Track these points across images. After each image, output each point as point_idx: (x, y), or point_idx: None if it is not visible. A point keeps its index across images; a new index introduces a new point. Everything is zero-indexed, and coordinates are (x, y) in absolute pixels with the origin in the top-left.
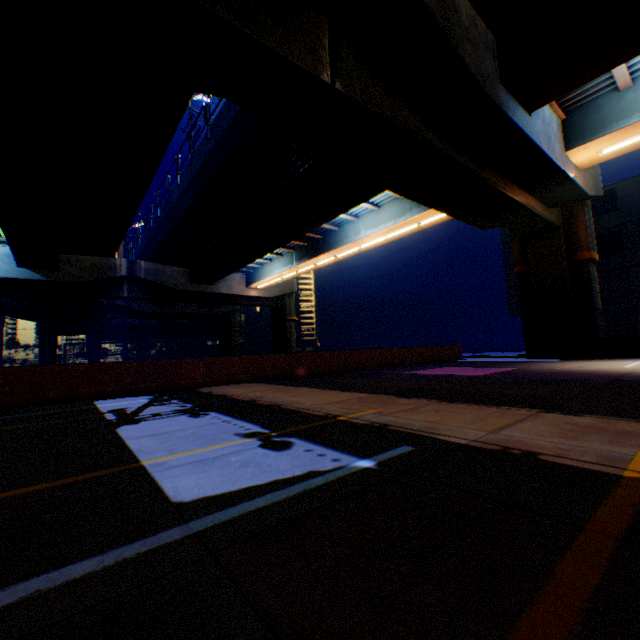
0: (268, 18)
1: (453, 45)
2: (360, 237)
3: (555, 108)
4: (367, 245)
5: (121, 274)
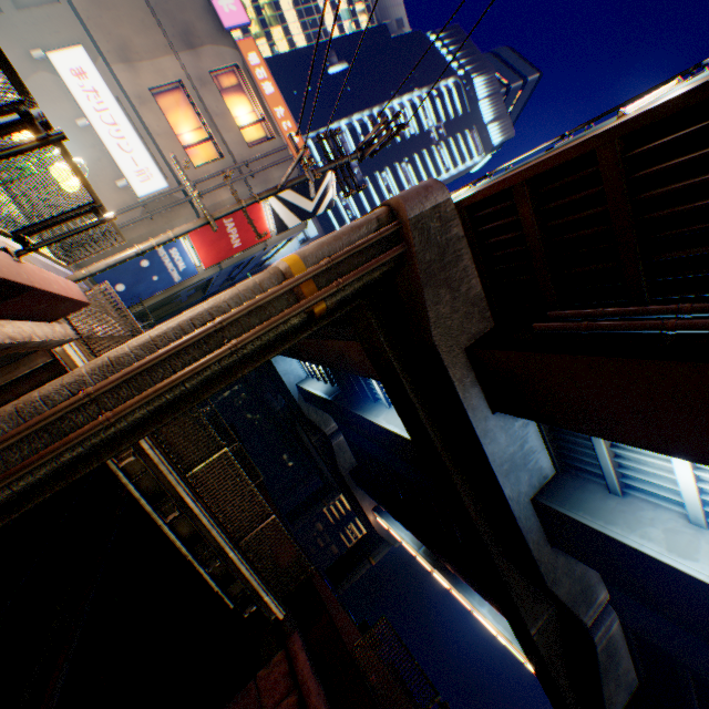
0: (528, 599)
1: (601, 680)
2: (480, 609)
3: None
4: (479, 617)
5: (326, 431)
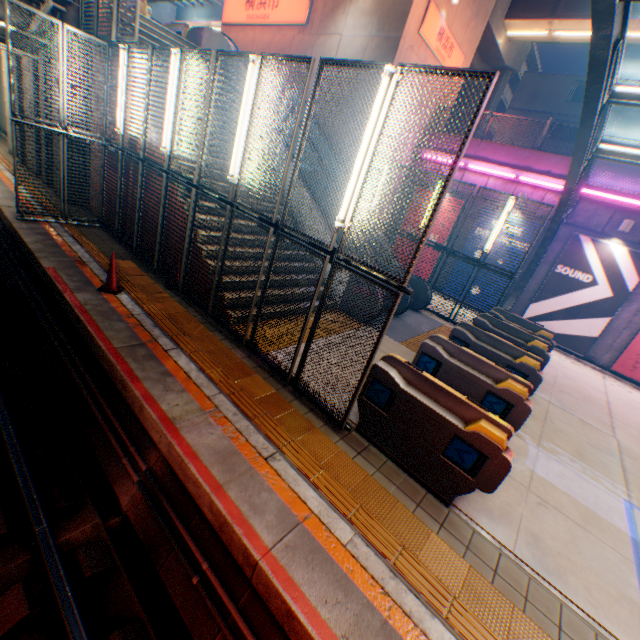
0: None
1: None
2: None
3: (170, 4)
4: None
5: None
